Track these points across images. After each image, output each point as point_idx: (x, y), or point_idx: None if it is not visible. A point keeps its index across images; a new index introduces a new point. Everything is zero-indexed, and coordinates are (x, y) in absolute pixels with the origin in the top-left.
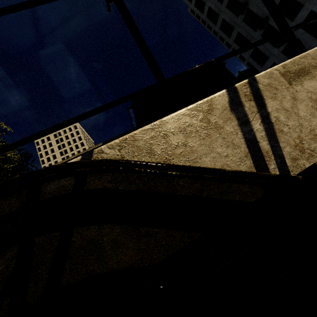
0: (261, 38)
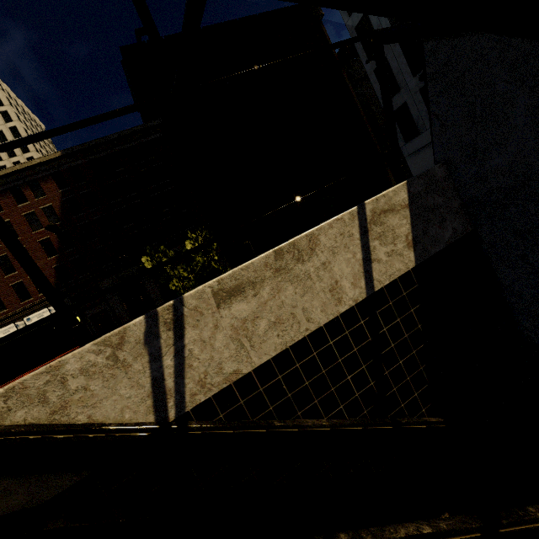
0: None
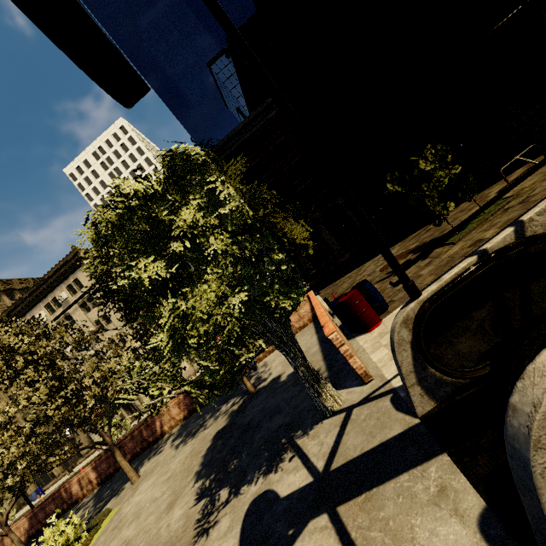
0: None
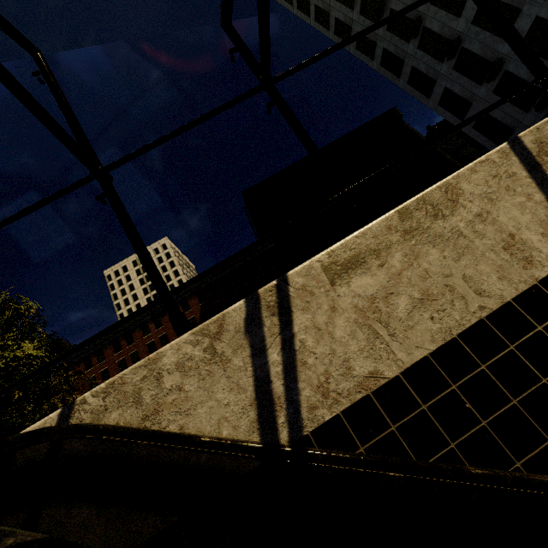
0: (454, 73)
